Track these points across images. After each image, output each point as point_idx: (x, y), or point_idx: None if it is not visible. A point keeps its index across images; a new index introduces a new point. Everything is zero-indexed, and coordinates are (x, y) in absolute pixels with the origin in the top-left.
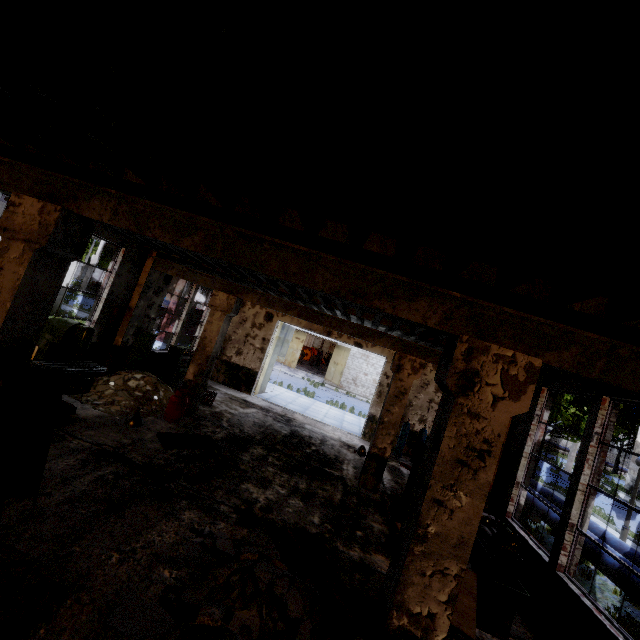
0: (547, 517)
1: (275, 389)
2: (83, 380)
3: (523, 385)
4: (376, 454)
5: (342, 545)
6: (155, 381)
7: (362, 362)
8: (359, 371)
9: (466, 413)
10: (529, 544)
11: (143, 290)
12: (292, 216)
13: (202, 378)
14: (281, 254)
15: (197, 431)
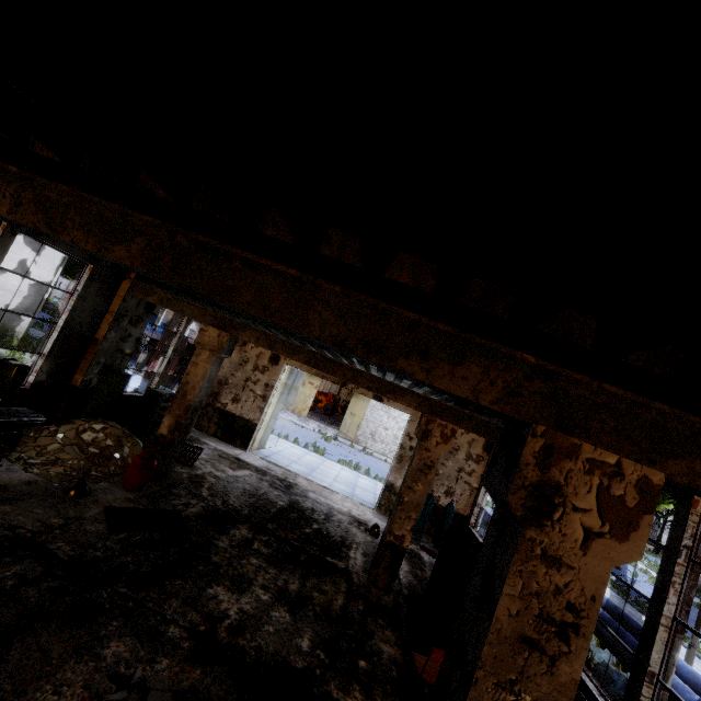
0: (600, 632)
1: (279, 443)
2: (5, 434)
3: (634, 514)
4: (392, 543)
5: (337, 688)
6: (120, 434)
7: (383, 414)
8: (379, 424)
9: (539, 556)
10: (588, 688)
11: (115, 319)
12: (277, 220)
13: (179, 433)
14: (259, 278)
15: (164, 504)
